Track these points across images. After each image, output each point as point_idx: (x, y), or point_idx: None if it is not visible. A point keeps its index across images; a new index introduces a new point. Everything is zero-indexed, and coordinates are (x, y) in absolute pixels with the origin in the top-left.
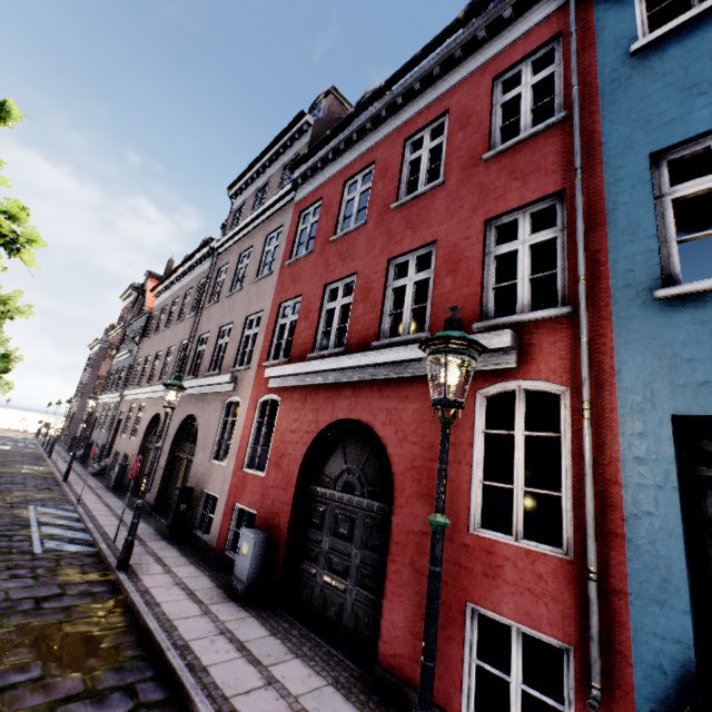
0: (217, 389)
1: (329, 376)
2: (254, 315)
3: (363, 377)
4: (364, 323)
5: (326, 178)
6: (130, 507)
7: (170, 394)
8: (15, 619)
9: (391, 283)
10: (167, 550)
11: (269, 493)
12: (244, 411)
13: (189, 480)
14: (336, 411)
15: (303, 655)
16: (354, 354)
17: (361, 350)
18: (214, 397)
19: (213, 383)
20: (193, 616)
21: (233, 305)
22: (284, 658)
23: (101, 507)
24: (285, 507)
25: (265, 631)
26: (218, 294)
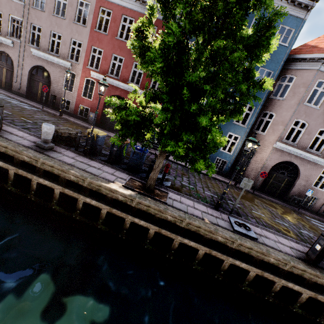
0: (60, 64)
1: (115, 84)
2: (76, 40)
3: (124, 89)
4: (125, 75)
5: (114, 2)
6: (14, 94)
7: (68, 75)
8: (61, 123)
9: (133, 68)
10: (59, 112)
11: (94, 105)
12: (78, 79)
13: (51, 92)
14: (116, 93)
15: (110, 132)
16: (123, 83)
17: (124, 82)
18: (57, 66)
19: (59, 61)
20: (89, 126)
21: (59, 24)
22: (109, 132)
23: (6, 93)
24: (100, 109)
25: (102, 129)
26: (41, 4)
